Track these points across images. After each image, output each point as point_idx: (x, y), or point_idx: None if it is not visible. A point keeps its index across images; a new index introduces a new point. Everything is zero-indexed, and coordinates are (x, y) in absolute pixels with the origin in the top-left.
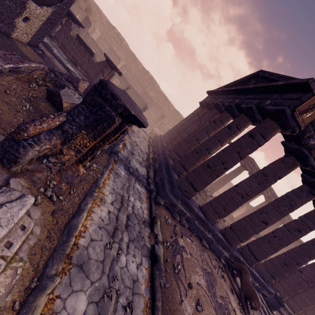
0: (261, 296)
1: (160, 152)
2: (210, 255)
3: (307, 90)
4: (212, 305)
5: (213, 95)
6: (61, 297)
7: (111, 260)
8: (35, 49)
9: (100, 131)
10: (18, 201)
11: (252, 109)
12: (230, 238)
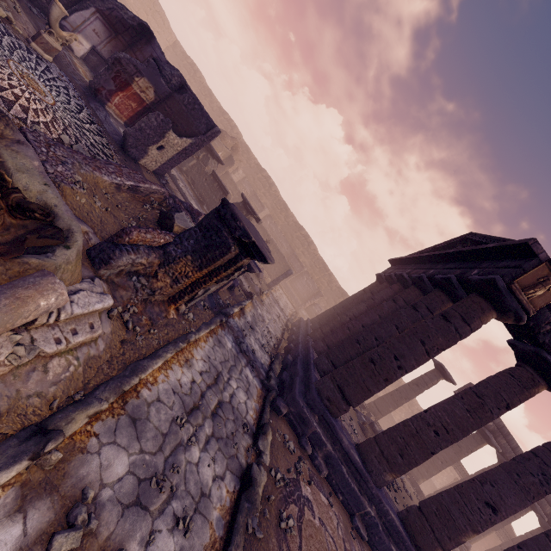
0: None
1: (300, 341)
2: None
3: (531, 256)
4: None
5: (399, 265)
6: (99, 438)
7: (178, 443)
8: (160, 178)
9: (209, 259)
10: (99, 295)
11: (450, 280)
12: (416, 532)
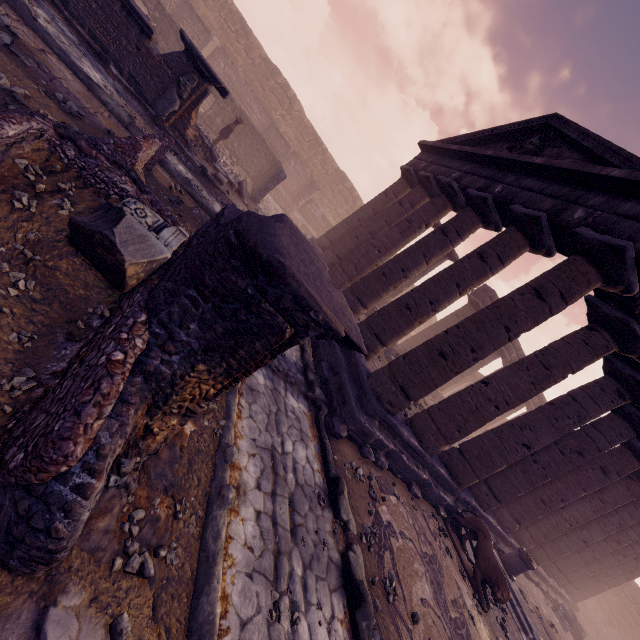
0: (495, 553)
1: None
2: (425, 511)
3: None
4: (447, 635)
5: (436, 156)
6: None
7: None
8: None
9: (243, 358)
10: None
11: (539, 221)
12: (459, 474)
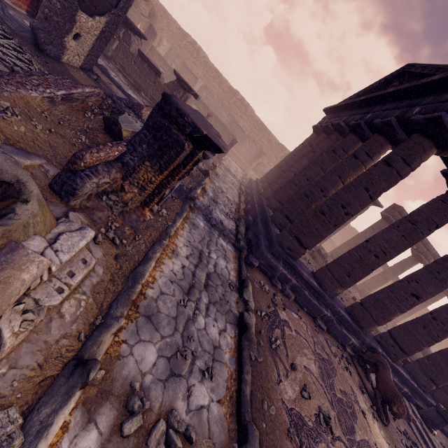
0: (412, 406)
1: (255, 201)
2: (328, 340)
3: None
4: (327, 397)
5: (334, 114)
6: (127, 342)
7: (186, 319)
8: (89, 74)
9: (166, 161)
10: (78, 232)
11: (390, 123)
12: (359, 319)
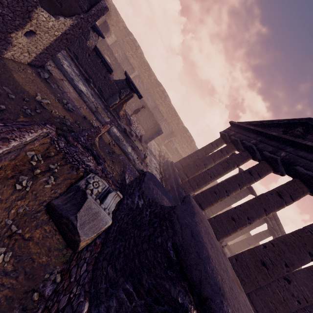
0: None
1: (177, 197)
2: None
3: None
4: None
5: (239, 129)
6: None
7: None
8: (39, 71)
9: None
10: None
11: None
12: None
